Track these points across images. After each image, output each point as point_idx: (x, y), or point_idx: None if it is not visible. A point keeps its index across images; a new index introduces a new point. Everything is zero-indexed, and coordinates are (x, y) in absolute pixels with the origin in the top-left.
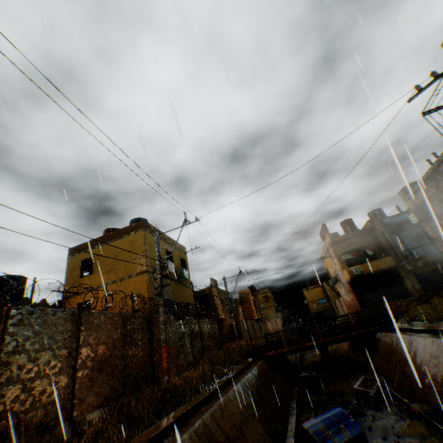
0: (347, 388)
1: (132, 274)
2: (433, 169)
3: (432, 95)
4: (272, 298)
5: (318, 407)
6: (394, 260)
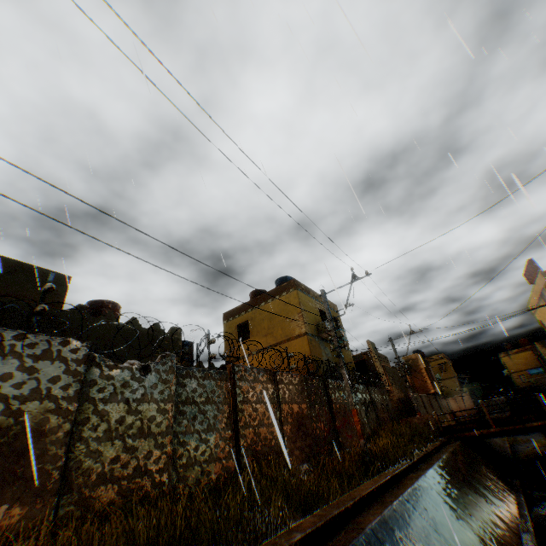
0: None
1: (291, 337)
2: None
3: None
4: (450, 367)
5: None
6: None
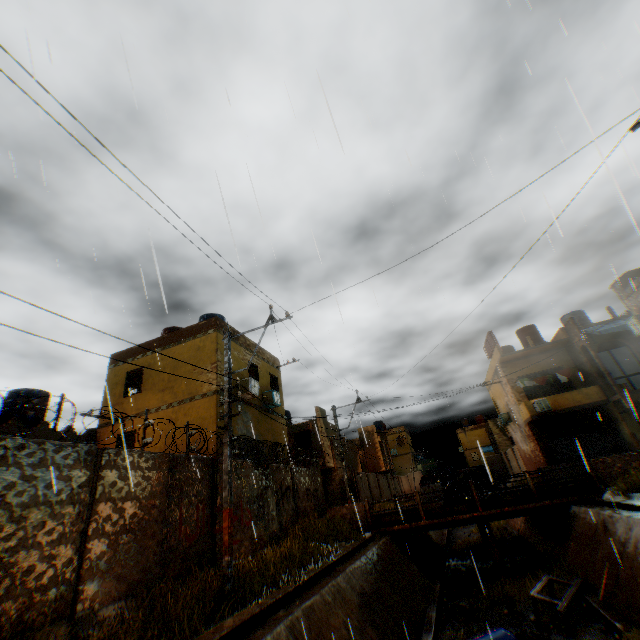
0: (520, 593)
1: (196, 395)
2: None
3: None
4: (409, 441)
5: (470, 620)
6: (603, 392)
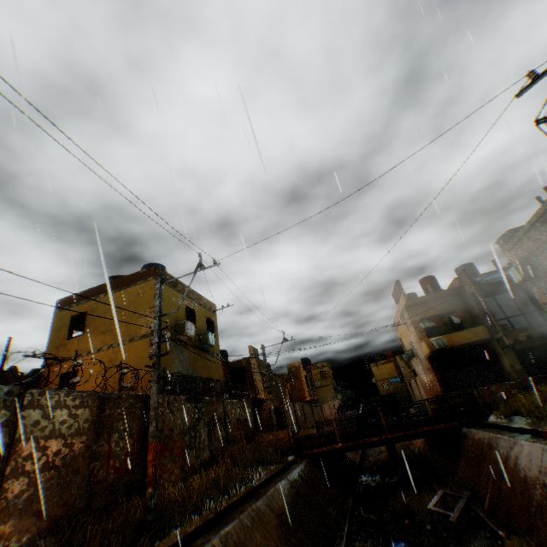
0: (420, 505)
1: (135, 337)
2: (545, 209)
3: None
4: (331, 374)
5: (377, 531)
6: (488, 331)
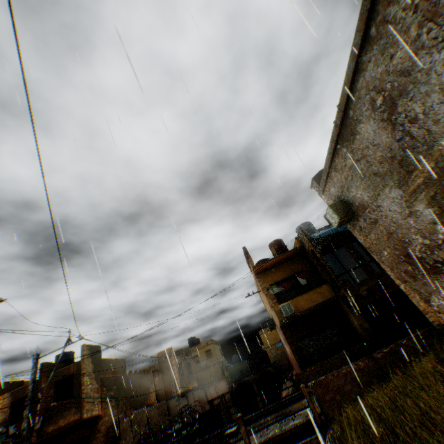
0: None
1: None
2: (342, 121)
3: None
4: (217, 351)
5: None
6: (333, 289)
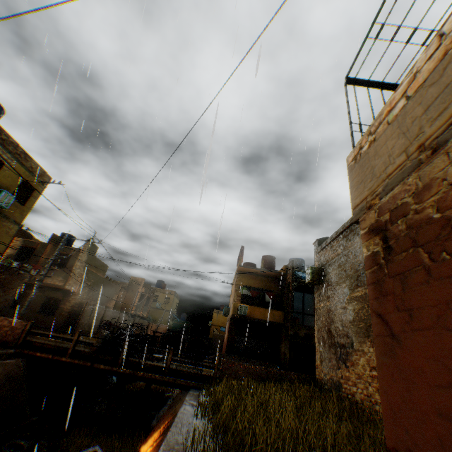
0: None
1: None
2: (351, 224)
3: (369, 31)
4: (174, 303)
5: None
6: (285, 318)
